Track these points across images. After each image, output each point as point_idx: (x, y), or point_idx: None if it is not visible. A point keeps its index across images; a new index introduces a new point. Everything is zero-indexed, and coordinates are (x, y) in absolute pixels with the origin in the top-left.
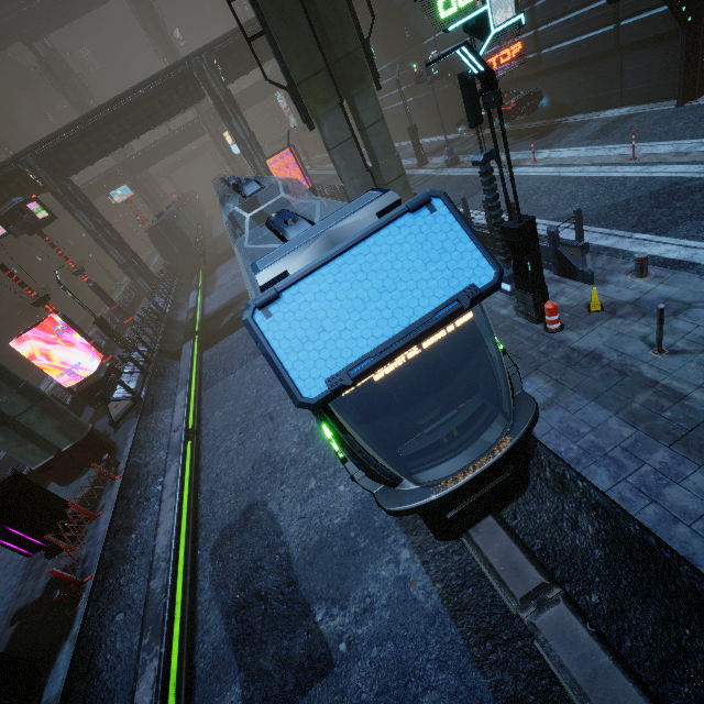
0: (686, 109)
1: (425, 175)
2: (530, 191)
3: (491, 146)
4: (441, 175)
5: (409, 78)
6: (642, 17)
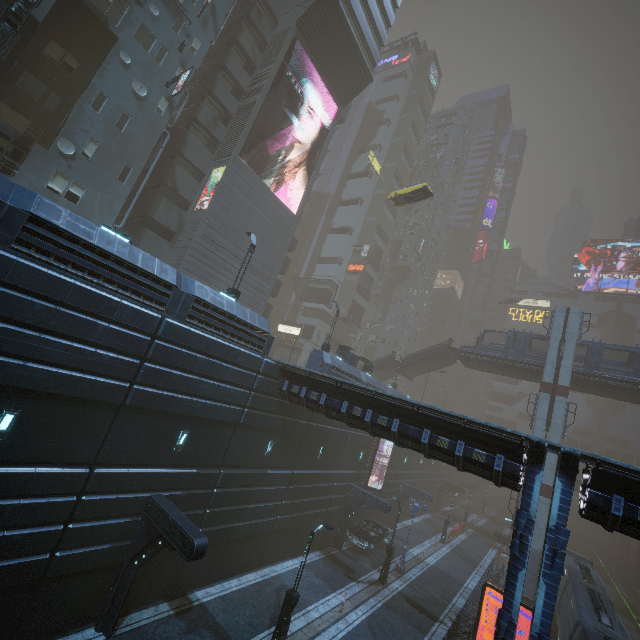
0: (399, 531)
1: (408, 585)
2: (452, 566)
3: (382, 555)
4: (415, 579)
5: (301, 493)
6: (390, 499)
